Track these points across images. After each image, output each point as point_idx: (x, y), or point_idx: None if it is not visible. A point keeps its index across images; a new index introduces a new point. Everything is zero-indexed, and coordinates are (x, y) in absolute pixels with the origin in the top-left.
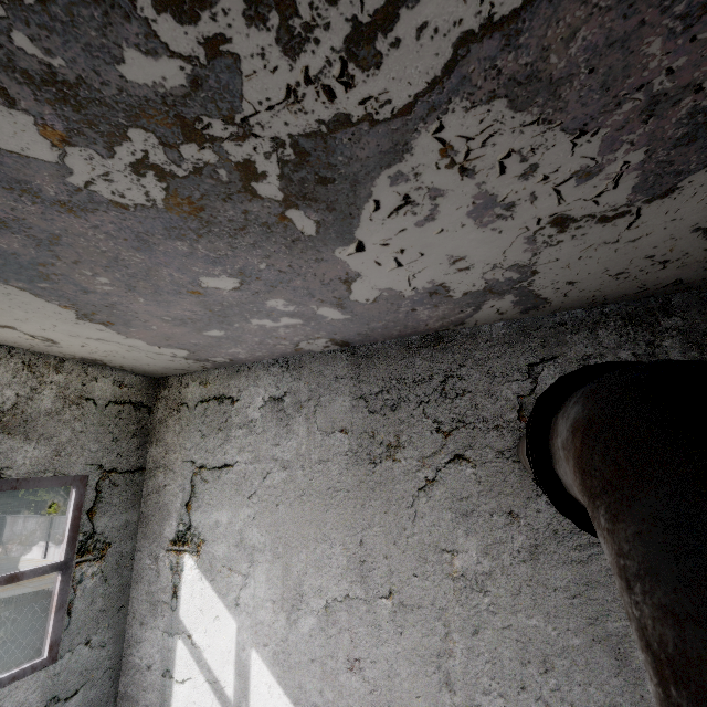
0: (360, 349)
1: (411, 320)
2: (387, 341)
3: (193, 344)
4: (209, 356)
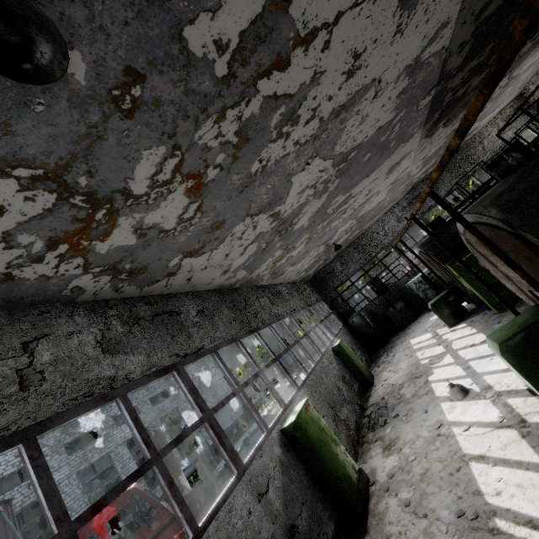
0: None
1: None
2: None
3: (516, 89)
4: (524, 84)
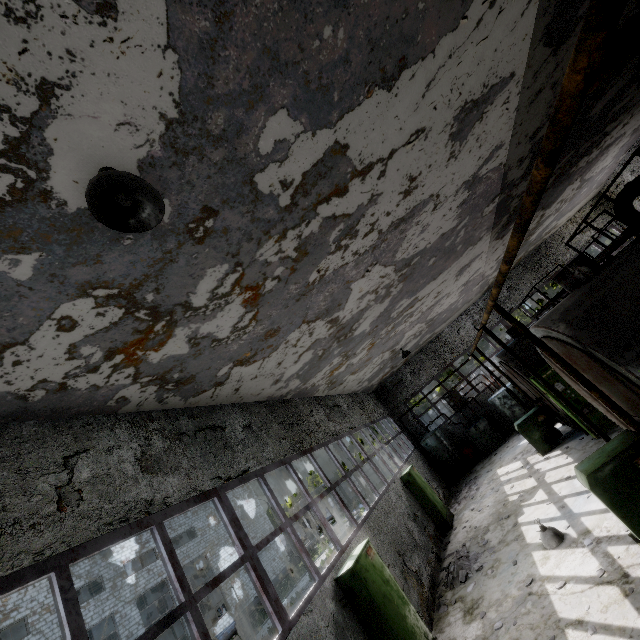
0: (635, 145)
1: (631, 140)
2: (638, 138)
3: (593, 189)
4: (600, 184)
